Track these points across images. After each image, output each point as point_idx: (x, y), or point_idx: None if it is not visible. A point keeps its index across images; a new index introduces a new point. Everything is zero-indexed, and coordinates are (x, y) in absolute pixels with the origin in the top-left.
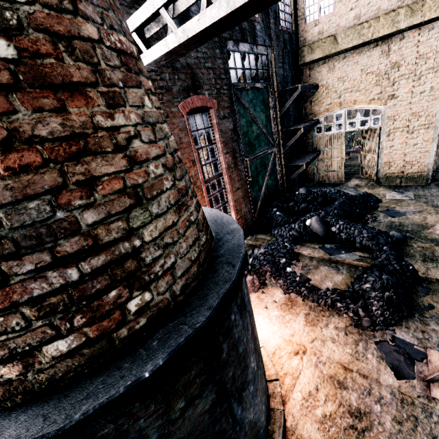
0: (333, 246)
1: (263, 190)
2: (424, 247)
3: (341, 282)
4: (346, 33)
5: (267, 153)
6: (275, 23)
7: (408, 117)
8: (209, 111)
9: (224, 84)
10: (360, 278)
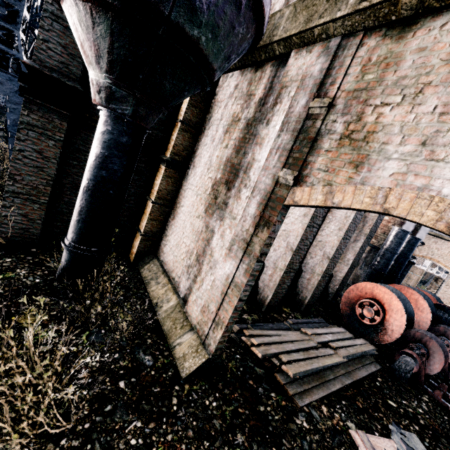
0: None
1: None
2: None
3: None
4: None
5: None
6: None
7: None
8: None
9: None
10: None
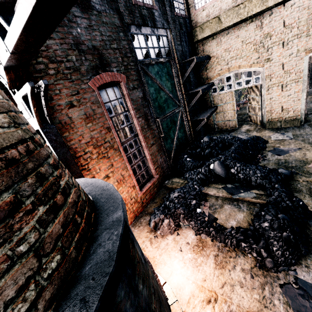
0: (234, 186)
1: (174, 142)
2: (308, 181)
3: (243, 220)
4: (227, 14)
5: (175, 112)
6: (171, 10)
7: (281, 75)
8: (120, 84)
9: (131, 61)
10: (259, 216)
